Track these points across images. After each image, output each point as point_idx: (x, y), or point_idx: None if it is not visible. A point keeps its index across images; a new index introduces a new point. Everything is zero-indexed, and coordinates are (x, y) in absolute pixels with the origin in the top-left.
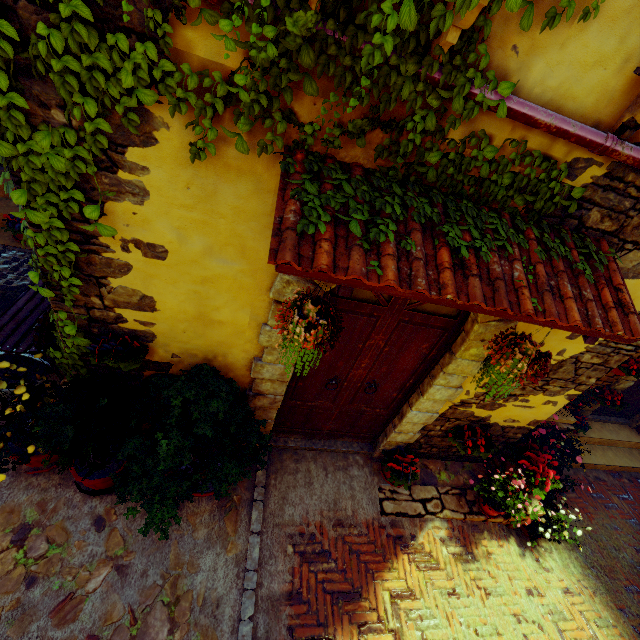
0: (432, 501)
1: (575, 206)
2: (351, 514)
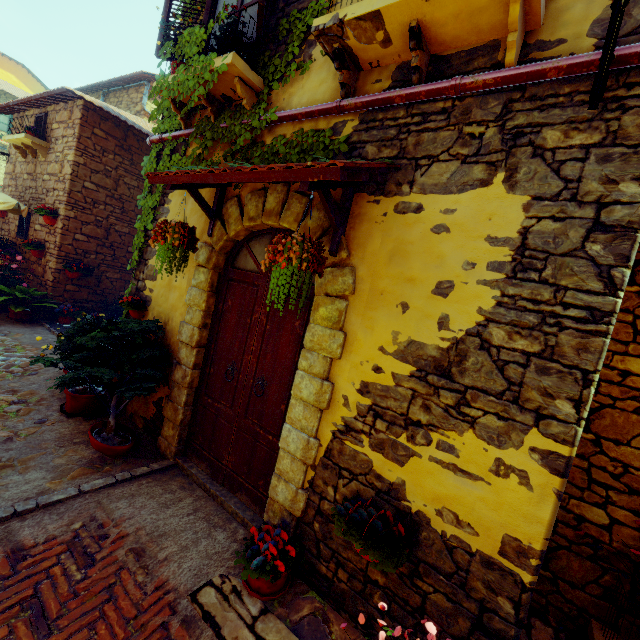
0: None
1: (346, 147)
2: (161, 559)
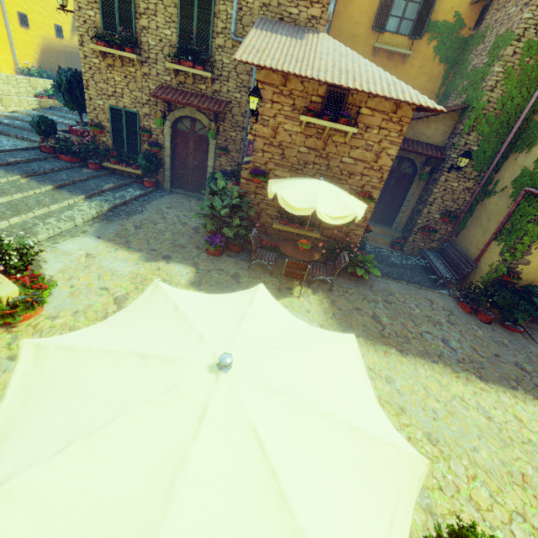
0: None
1: None
2: None
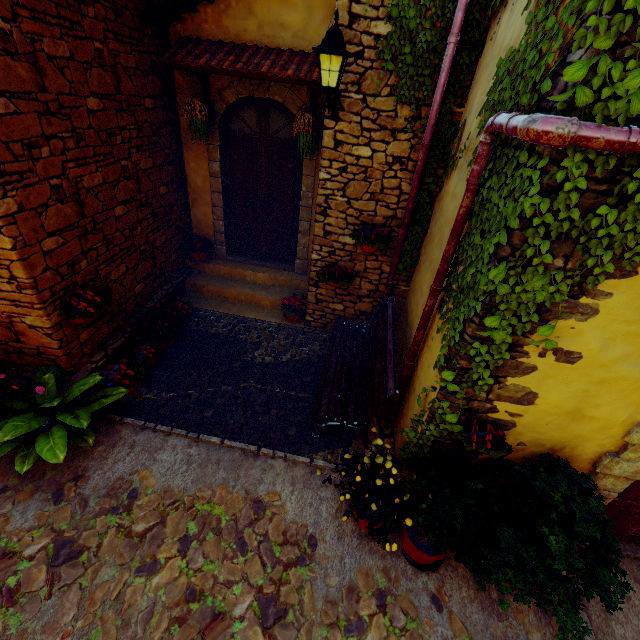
0: None
1: None
2: None
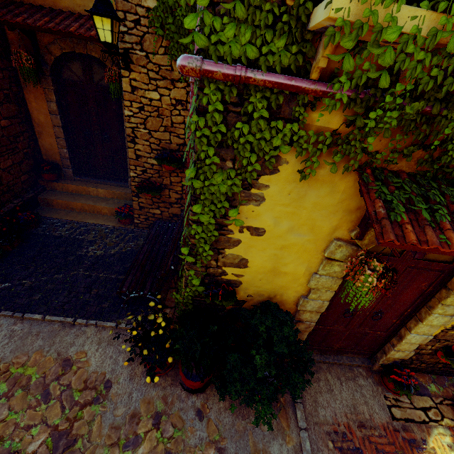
0: (431, 410)
1: None
2: (369, 417)
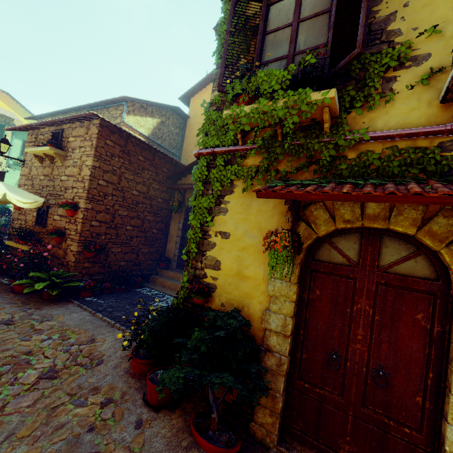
0: None
1: None
2: None
